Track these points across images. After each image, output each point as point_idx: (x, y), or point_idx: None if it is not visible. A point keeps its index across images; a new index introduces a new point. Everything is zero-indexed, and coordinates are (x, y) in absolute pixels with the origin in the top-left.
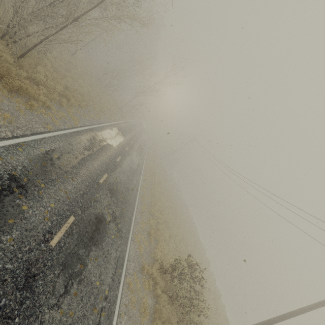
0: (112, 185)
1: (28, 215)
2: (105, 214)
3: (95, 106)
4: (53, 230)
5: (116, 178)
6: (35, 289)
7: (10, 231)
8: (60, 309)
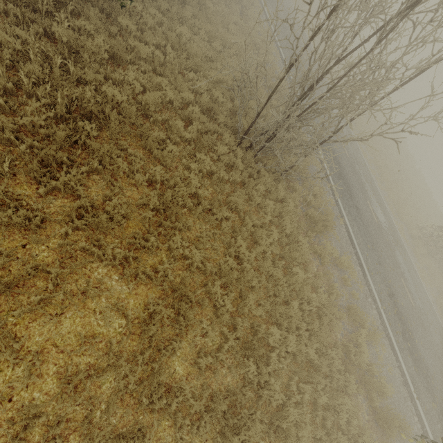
0: (374, 207)
1: (404, 305)
2: (396, 248)
3: (273, 70)
4: (408, 298)
5: (367, 191)
6: (425, 327)
7: (410, 319)
8: (430, 323)
